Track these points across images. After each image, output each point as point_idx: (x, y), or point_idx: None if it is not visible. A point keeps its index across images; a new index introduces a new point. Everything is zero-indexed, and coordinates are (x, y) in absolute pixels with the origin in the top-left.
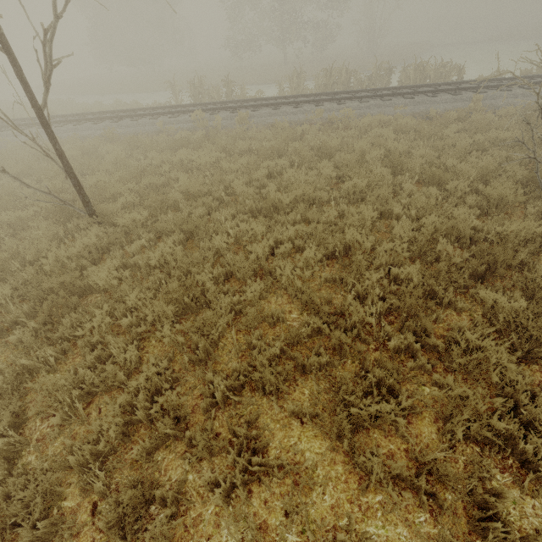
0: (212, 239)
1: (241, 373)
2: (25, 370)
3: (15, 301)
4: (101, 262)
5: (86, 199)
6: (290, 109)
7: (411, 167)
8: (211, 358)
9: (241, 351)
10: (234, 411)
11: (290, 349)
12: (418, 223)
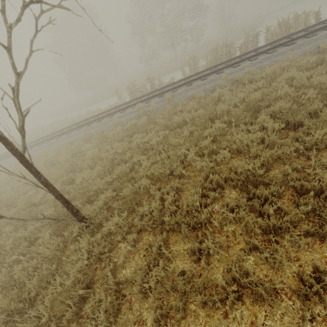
0: (203, 243)
1: None
2: None
3: None
4: (95, 274)
5: (74, 210)
6: (200, 82)
7: None
8: None
9: None
10: None
11: None
12: None
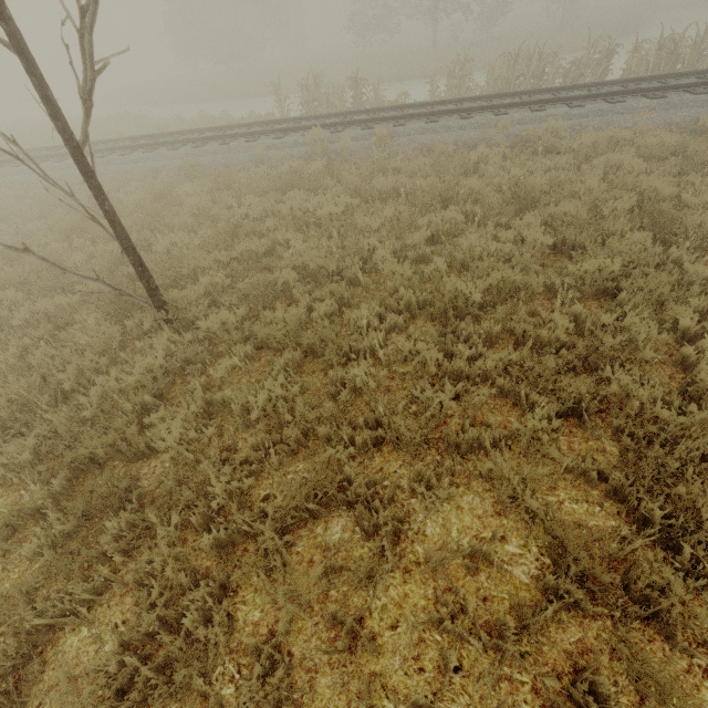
0: (352, 369)
1: None
2: (42, 625)
3: (40, 468)
4: (172, 390)
5: (152, 285)
6: (455, 122)
7: (691, 228)
8: (360, 642)
9: (418, 630)
10: None
11: (517, 642)
12: None
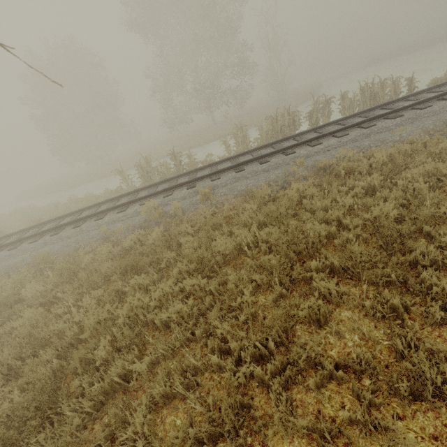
0: None
1: None
2: None
3: None
4: None
5: None
6: (258, 167)
7: None
8: None
9: None
10: None
11: None
12: None
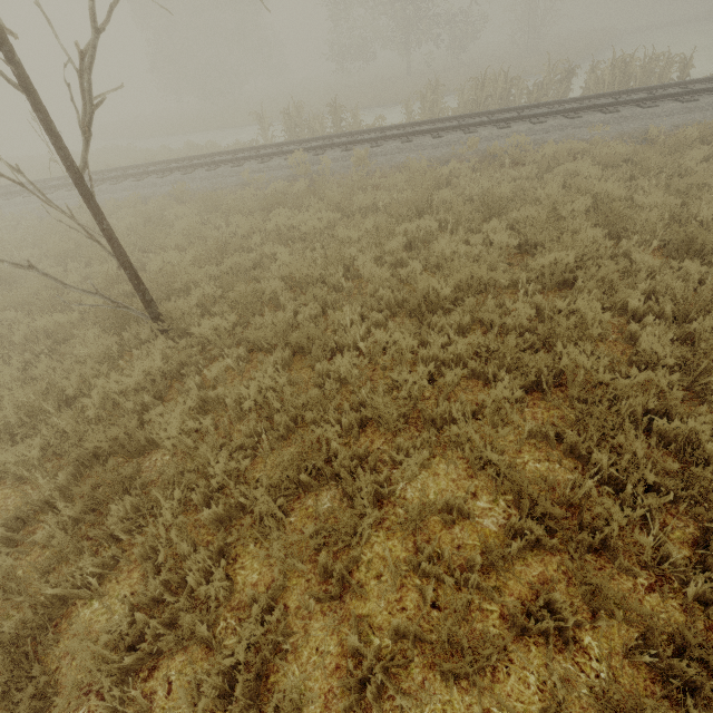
0: (335, 360)
1: (410, 639)
2: (56, 598)
3: (47, 465)
4: (169, 393)
5: (148, 297)
6: (428, 141)
7: (639, 224)
8: (349, 590)
9: (400, 576)
10: (399, 712)
11: (486, 578)
12: (683, 330)
